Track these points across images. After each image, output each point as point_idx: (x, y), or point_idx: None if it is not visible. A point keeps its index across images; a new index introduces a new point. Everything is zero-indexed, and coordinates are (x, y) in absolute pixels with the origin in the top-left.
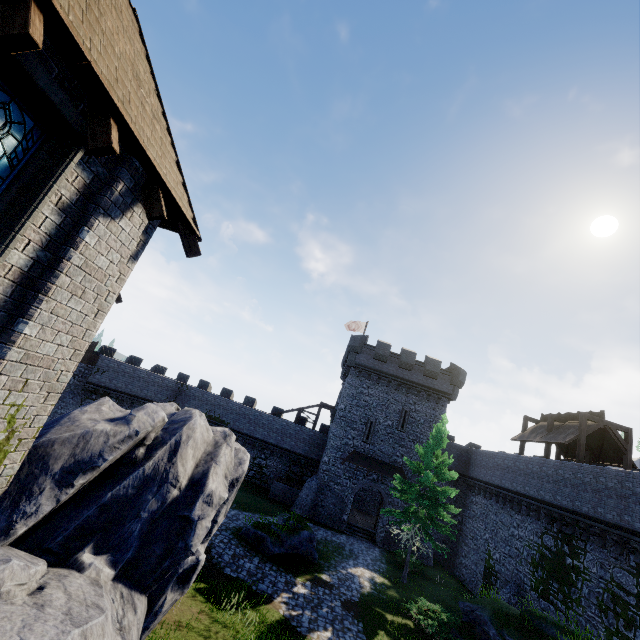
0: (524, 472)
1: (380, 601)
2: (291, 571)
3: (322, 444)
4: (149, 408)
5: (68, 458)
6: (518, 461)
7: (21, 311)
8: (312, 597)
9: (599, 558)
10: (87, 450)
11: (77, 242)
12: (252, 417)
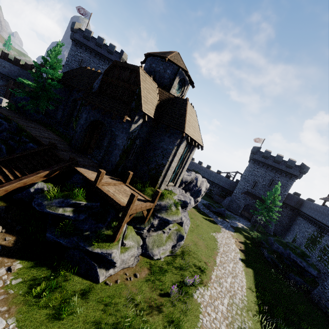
0: (317, 211)
1: (242, 230)
2: (217, 215)
3: (235, 186)
4: (193, 174)
5: (185, 180)
6: (317, 207)
7: (185, 164)
8: (222, 221)
9: (326, 238)
10: (186, 180)
11: (190, 155)
12: (209, 173)
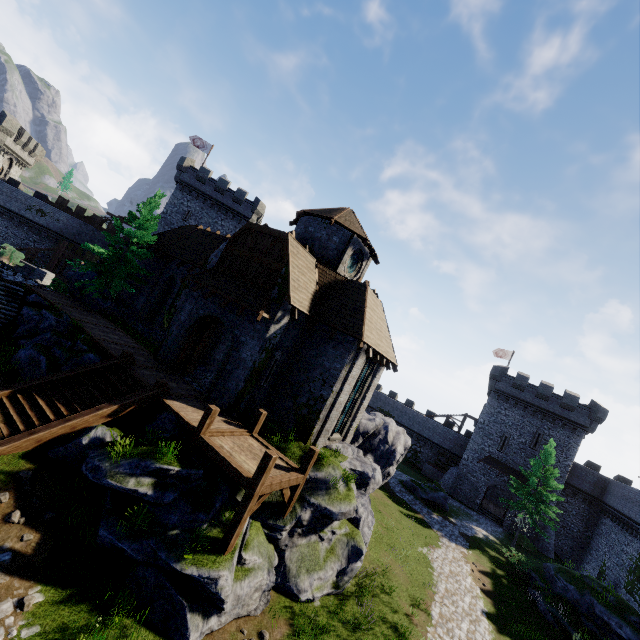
0: (639, 504)
1: (486, 543)
2: (431, 509)
3: (464, 445)
4: (379, 418)
5: (363, 430)
6: (637, 495)
7: (363, 398)
8: (442, 522)
9: None
10: (367, 428)
11: (373, 381)
12: (411, 416)
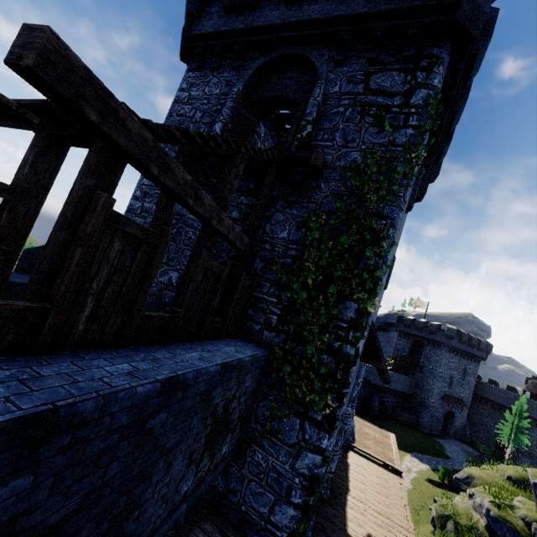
0: (536, 409)
1: None
2: None
3: (415, 385)
4: None
5: None
6: (531, 402)
7: None
8: None
9: None
10: None
11: None
12: None
